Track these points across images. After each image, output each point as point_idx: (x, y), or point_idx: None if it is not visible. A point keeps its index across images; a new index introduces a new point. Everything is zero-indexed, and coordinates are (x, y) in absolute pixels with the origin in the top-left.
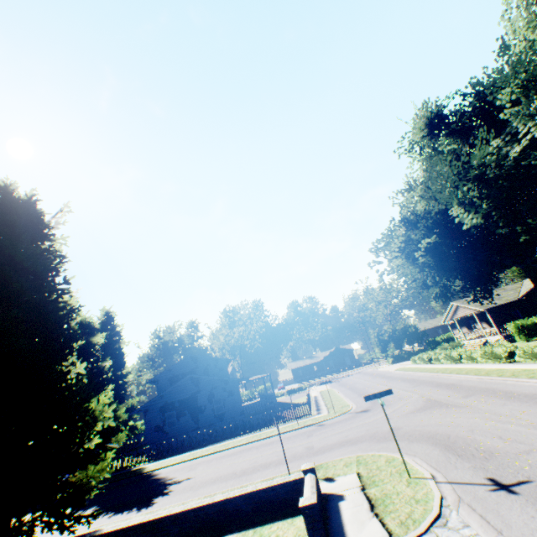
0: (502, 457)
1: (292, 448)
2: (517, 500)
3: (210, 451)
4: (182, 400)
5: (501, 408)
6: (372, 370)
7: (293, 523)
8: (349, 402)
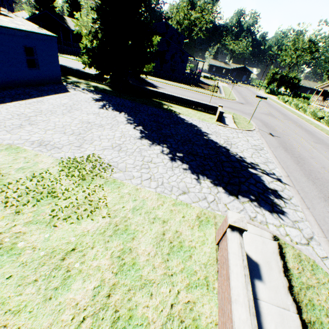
0: (277, 133)
1: (208, 100)
2: (272, 137)
3: (169, 84)
4: (158, 51)
5: (292, 127)
6: (254, 91)
7: (209, 115)
8: (236, 97)
